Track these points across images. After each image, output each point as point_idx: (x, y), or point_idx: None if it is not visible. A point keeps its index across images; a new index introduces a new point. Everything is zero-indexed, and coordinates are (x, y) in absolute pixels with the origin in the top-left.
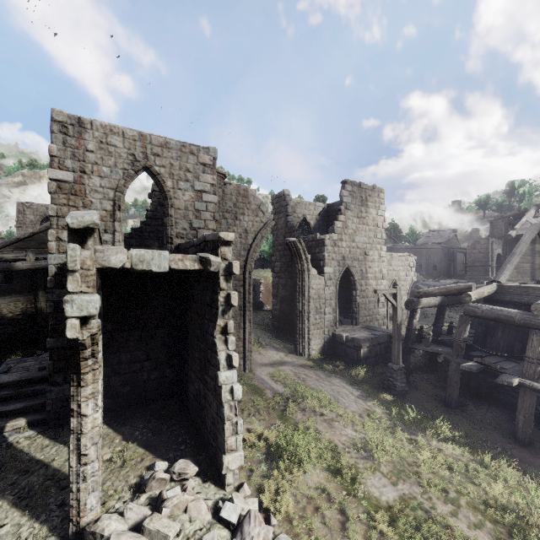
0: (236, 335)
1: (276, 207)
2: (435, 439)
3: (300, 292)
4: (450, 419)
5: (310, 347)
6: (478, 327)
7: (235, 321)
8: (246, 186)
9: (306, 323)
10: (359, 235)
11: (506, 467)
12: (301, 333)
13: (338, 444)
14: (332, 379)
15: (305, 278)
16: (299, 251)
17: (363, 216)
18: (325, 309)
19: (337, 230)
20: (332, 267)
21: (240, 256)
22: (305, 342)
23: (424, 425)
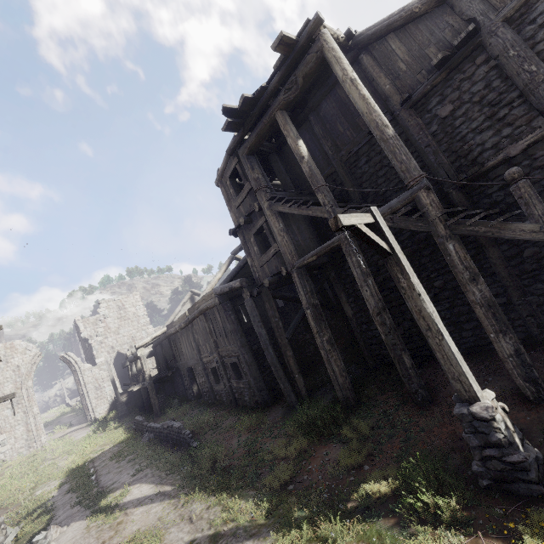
0: (26, 430)
1: (77, 329)
2: (100, 432)
3: (79, 383)
4: (129, 418)
5: (95, 413)
6: (157, 362)
7: (23, 422)
8: (12, 341)
9: (88, 400)
10: (123, 329)
11: (113, 430)
12: (87, 407)
13: (46, 458)
14: (90, 427)
15: (78, 374)
16: (69, 360)
17: (123, 316)
18: (104, 384)
19: (100, 334)
20: (103, 357)
21: (17, 382)
22: (90, 412)
23: (105, 428)
